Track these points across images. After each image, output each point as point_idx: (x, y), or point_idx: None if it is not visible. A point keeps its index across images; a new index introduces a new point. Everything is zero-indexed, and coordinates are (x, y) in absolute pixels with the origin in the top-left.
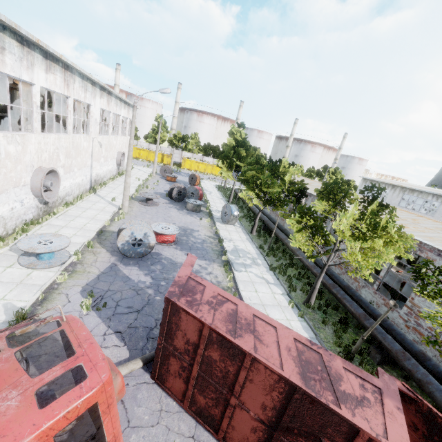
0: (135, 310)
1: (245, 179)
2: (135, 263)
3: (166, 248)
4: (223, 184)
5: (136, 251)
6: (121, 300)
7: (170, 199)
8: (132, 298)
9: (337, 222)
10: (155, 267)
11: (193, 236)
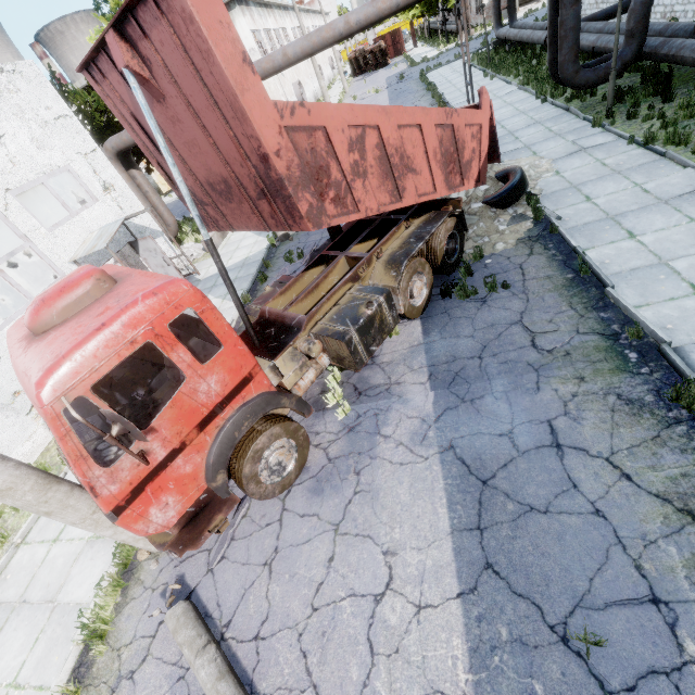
0: None
1: None
2: None
3: None
4: None
5: None
6: None
7: None
8: None
9: None
10: None
11: None
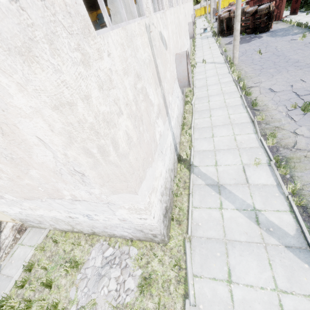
0: None
1: None
2: None
3: None
4: None
5: None
6: None
7: None
8: None
9: None
10: None
11: None
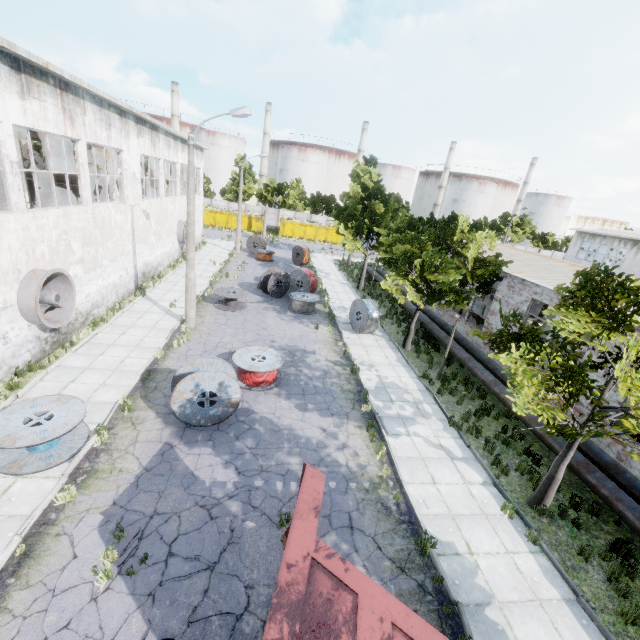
0: (205, 564)
1: (390, 258)
2: (206, 438)
3: (262, 396)
4: (345, 256)
5: (207, 415)
6: (177, 537)
7: (265, 293)
8: (199, 531)
9: (622, 363)
10: (242, 444)
11: (306, 365)
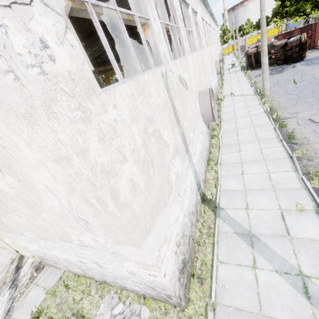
0: None
1: (291, 14)
2: None
3: None
4: None
5: None
6: None
7: None
8: None
9: None
10: None
11: None
